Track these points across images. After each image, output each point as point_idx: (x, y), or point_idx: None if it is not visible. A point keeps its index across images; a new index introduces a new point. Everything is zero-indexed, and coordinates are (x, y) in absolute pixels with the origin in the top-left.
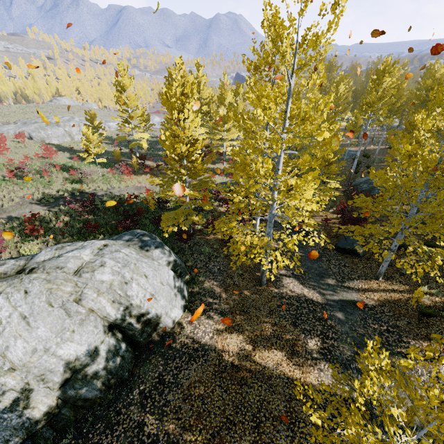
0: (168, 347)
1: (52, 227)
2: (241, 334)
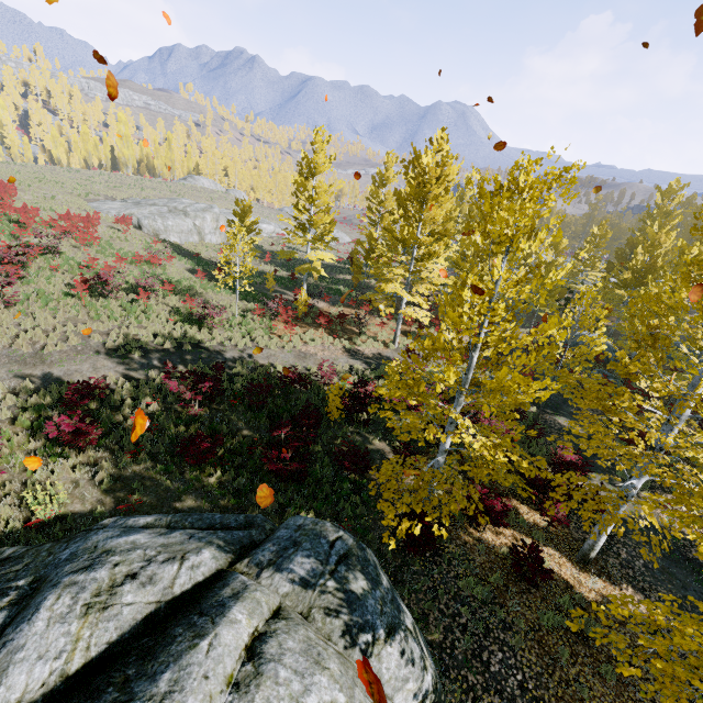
0: None
1: (119, 423)
2: None
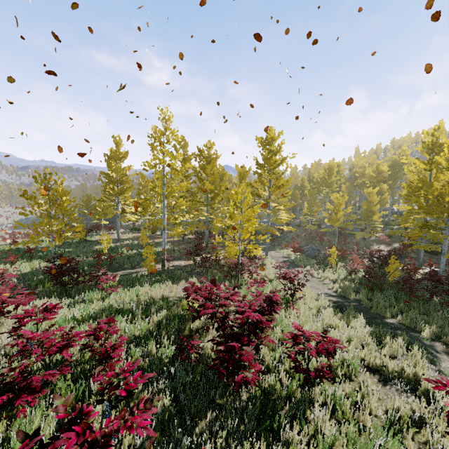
0: None
1: None
2: None
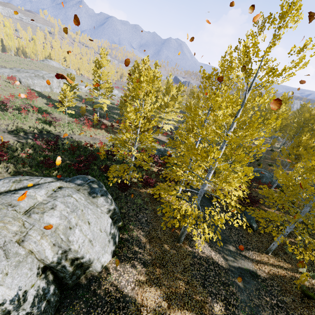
0: (93, 293)
1: (16, 156)
2: (158, 289)
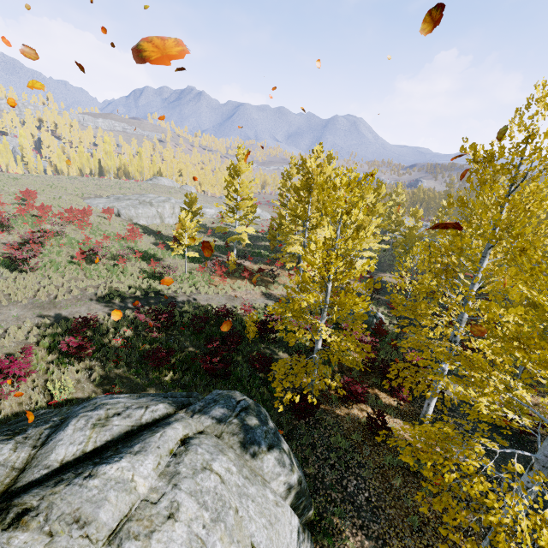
0: None
1: (106, 344)
2: None
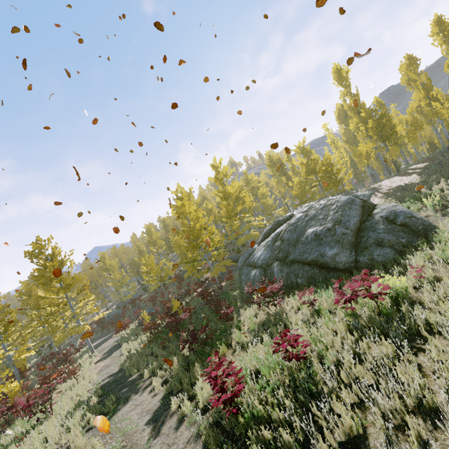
0: None
1: None
2: None
